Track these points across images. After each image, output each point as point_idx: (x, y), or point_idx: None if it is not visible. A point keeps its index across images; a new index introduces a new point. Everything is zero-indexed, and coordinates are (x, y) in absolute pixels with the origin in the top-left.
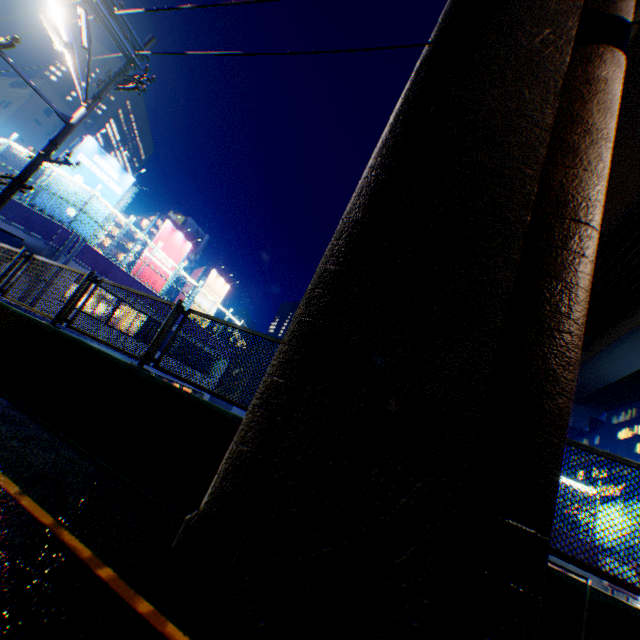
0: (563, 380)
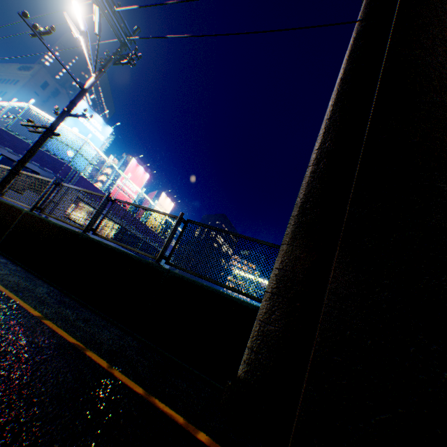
0: None
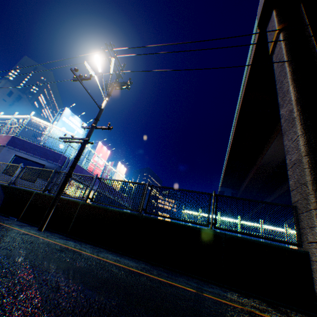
0: None
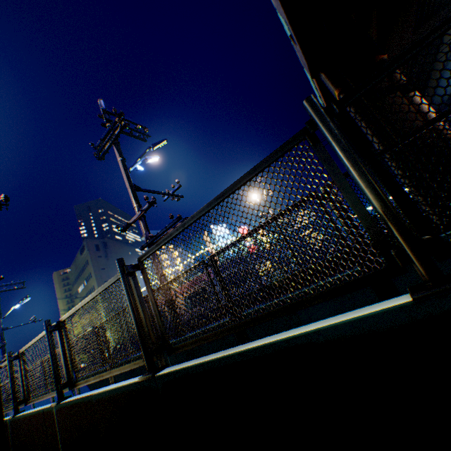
0: None
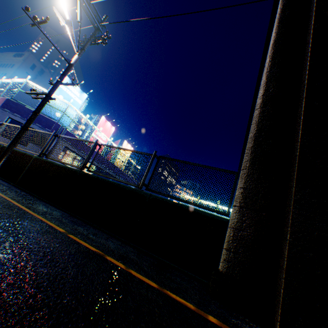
0: None
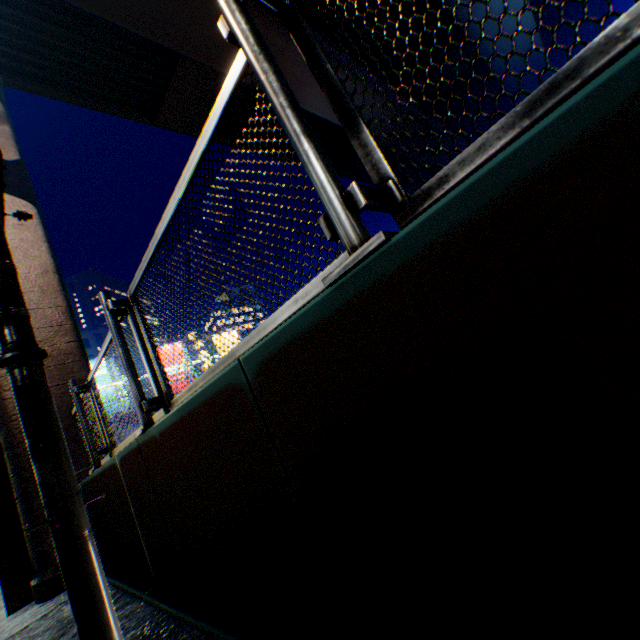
0: (3, 417)
